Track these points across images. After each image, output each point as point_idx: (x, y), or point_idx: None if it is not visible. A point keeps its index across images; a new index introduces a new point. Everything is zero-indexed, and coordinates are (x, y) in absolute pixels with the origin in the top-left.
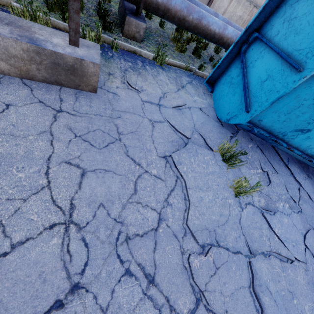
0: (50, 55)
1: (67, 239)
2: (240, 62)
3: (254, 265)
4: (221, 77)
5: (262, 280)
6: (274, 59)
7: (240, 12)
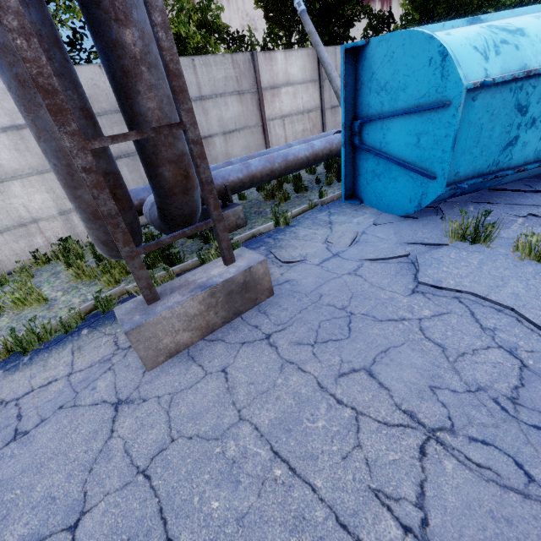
0: (223, 287)
1: (457, 452)
2: (365, 153)
3: None
4: (356, 182)
5: None
6: (405, 120)
7: (299, 127)
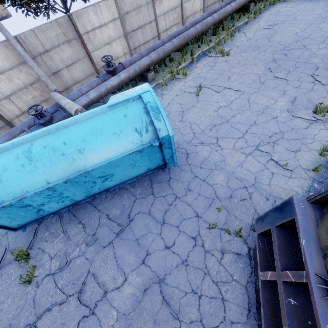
0: None
1: None
2: None
3: (38, 325)
4: None
5: None
6: None
7: (28, 97)
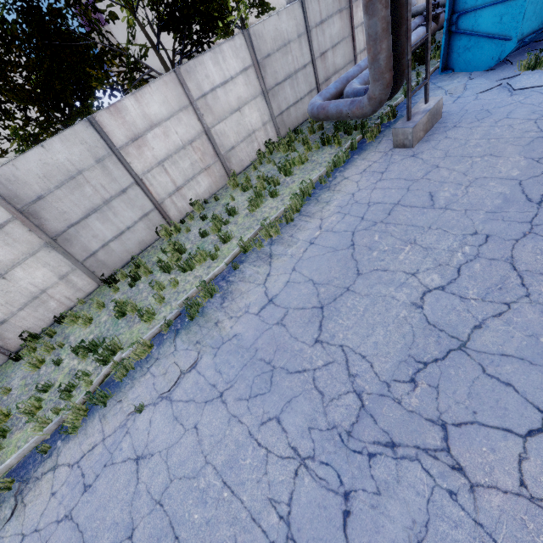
0: (432, 111)
1: None
2: (459, 36)
3: None
4: (449, 58)
5: None
6: (493, 8)
7: None
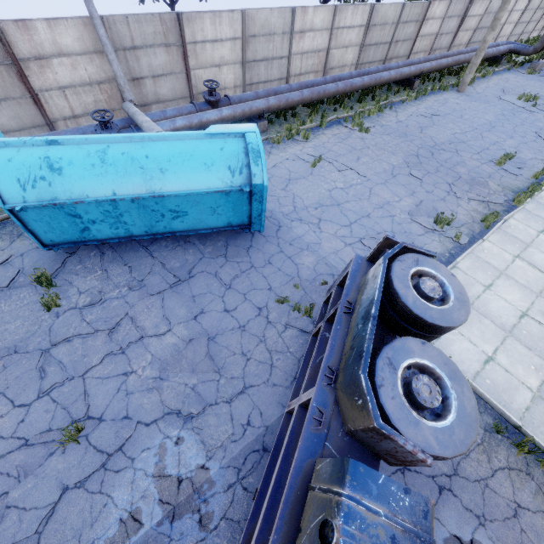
0: None
1: None
2: None
3: (52, 352)
4: None
5: (57, 359)
6: None
7: (89, 98)
